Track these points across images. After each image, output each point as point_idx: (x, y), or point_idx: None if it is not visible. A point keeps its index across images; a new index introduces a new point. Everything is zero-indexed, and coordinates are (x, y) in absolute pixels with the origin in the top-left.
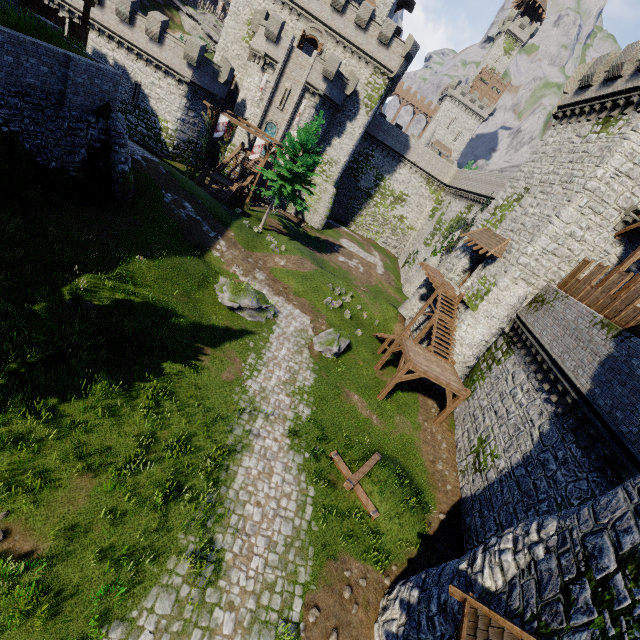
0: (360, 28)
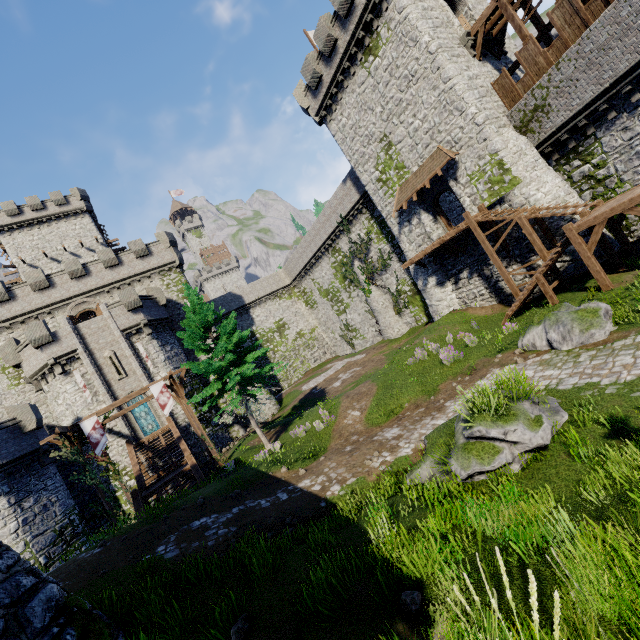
0: (115, 267)
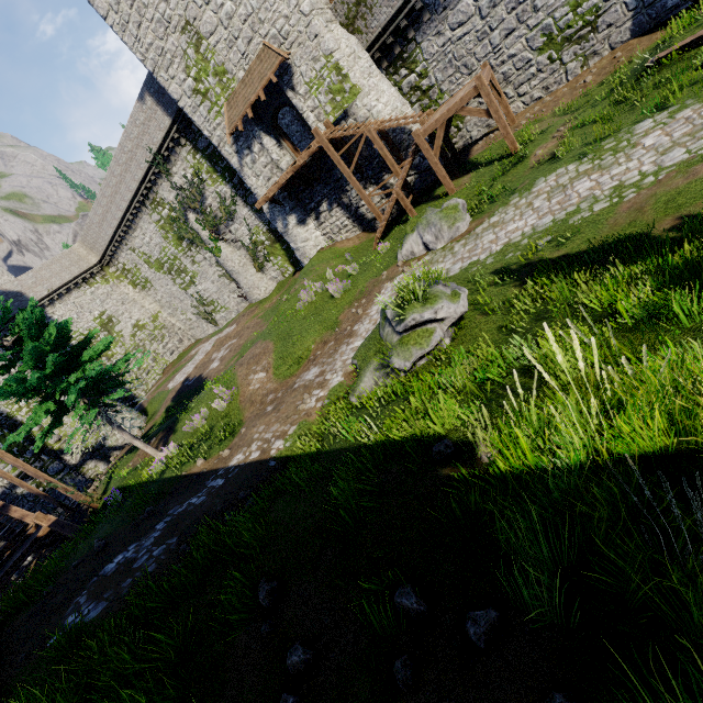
0: None
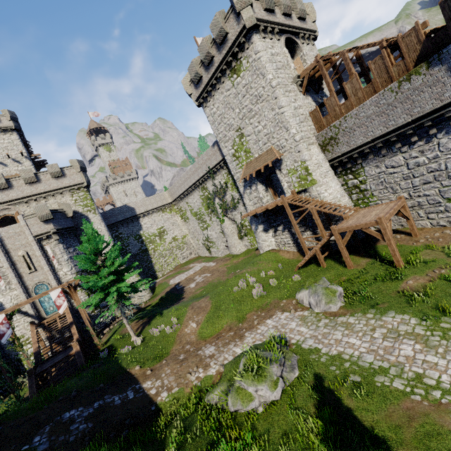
0: (34, 183)
